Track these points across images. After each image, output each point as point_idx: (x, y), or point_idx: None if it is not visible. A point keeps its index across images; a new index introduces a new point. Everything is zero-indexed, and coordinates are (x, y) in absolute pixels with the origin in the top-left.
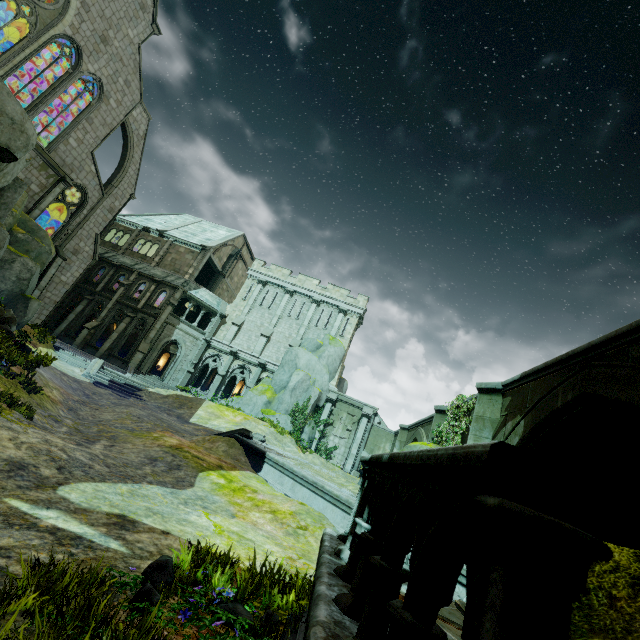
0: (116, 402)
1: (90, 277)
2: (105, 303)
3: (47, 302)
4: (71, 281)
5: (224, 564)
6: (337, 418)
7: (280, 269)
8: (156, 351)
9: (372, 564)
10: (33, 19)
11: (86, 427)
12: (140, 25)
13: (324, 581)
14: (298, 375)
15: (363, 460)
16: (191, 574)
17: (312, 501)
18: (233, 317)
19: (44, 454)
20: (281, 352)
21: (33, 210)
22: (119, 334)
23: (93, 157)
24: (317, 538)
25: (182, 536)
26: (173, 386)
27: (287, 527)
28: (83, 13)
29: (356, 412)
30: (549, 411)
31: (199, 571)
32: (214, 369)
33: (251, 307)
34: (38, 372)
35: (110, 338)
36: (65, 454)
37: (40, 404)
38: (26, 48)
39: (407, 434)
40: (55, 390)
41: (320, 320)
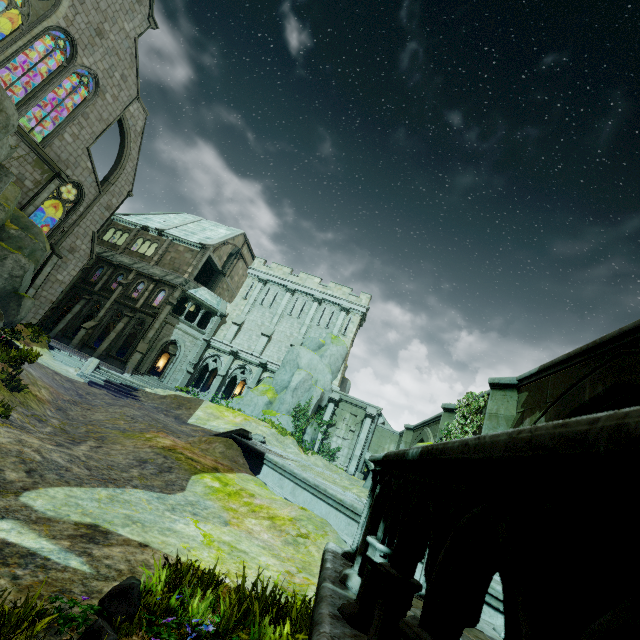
0: (111, 402)
1: (88, 277)
2: (103, 303)
3: (43, 301)
4: (68, 280)
5: (207, 585)
6: (340, 419)
7: (281, 267)
8: (155, 351)
9: (406, 636)
10: (25, 10)
11: (74, 427)
12: (136, 18)
13: (324, 631)
14: (300, 375)
15: (373, 459)
16: (164, 600)
17: (314, 506)
18: (233, 316)
19: (13, 455)
20: (282, 352)
21: (27, 207)
22: (117, 334)
23: (89, 153)
24: (319, 547)
25: (163, 549)
26: (172, 387)
27: (286, 535)
28: (77, 5)
29: (359, 412)
30: (575, 406)
31: (173, 597)
32: (214, 369)
33: (251, 306)
34: (26, 370)
35: (108, 338)
36: (39, 455)
37: (23, 403)
38: (18, 40)
39: (412, 434)
40: (44, 389)
41: (322, 319)
